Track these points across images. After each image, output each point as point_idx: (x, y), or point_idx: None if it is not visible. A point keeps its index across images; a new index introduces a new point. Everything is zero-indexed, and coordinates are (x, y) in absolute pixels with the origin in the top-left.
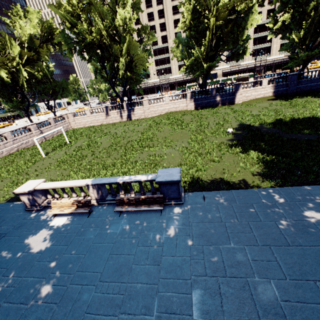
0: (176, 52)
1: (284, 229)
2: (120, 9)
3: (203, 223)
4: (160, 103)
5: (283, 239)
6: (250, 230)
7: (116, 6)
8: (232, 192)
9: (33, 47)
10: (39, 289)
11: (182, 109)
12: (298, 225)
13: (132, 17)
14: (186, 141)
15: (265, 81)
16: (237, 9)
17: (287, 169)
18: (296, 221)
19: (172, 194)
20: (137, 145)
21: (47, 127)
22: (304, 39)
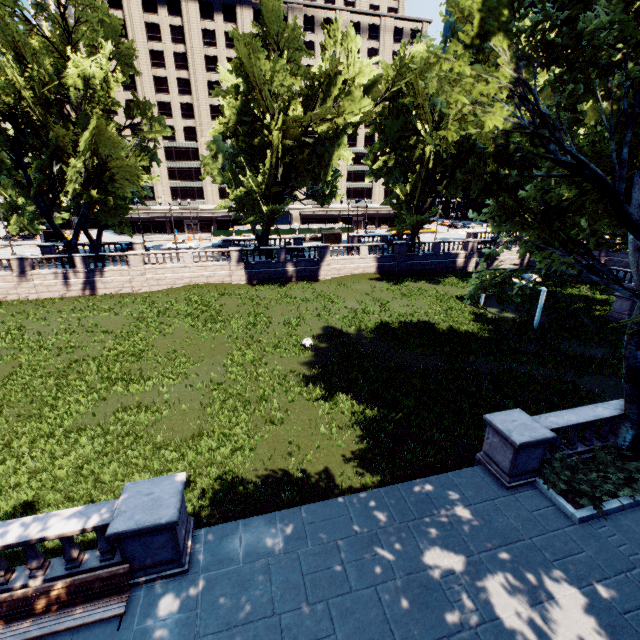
0: (212, 168)
1: (391, 604)
2: (79, 56)
3: (231, 632)
4: (171, 264)
5: (388, 637)
6: (331, 627)
7: (68, 45)
8: (302, 513)
9: None
10: None
11: (222, 280)
12: (413, 587)
13: (112, 79)
14: (221, 363)
15: (364, 248)
16: (317, 129)
17: (396, 437)
18: (409, 577)
19: (157, 555)
20: (97, 373)
21: None
22: (412, 198)
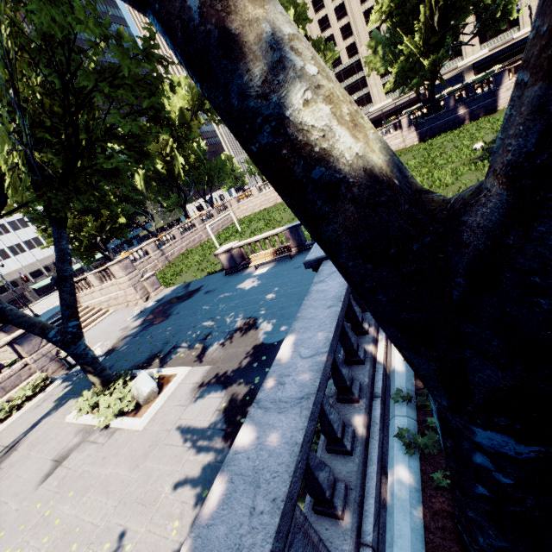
0: (374, 62)
1: None
2: None
3: None
4: None
5: None
6: None
7: None
8: None
9: (184, 124)
10: (264, 298)
11: (397, 148)
12: None
13: None
14: None
15: None
16: None
17: None
18: None
19: None
20: None
21: (211, 220)
22: None
